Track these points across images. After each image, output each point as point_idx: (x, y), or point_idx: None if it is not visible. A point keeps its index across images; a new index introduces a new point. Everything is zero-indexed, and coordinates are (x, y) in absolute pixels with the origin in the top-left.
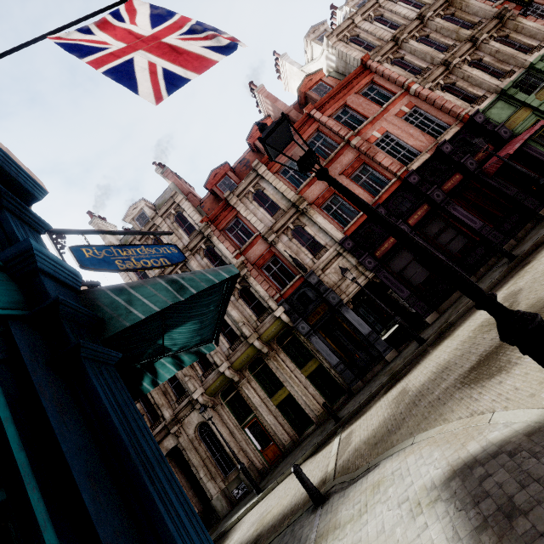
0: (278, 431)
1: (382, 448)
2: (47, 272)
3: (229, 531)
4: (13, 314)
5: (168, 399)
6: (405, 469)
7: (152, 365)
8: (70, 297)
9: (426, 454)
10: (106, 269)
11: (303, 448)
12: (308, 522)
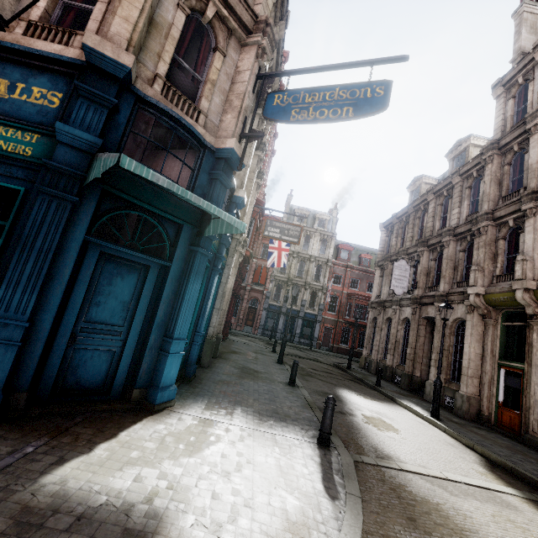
0: (533, 411)
1: (385, 520)
2: (64, 142)
3: (393, 403)
4: (43, 164)
5: (454, 275)
6: (256, 505)
7: (216, 220)
8: (77, 158)
9: (253, 536)
10: (277, 120)
11: (518, 454)
12: (303, 432)
